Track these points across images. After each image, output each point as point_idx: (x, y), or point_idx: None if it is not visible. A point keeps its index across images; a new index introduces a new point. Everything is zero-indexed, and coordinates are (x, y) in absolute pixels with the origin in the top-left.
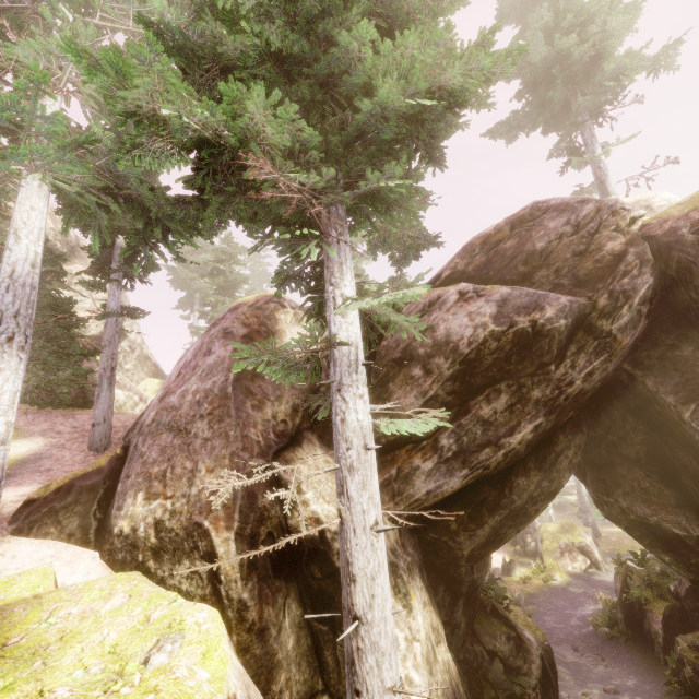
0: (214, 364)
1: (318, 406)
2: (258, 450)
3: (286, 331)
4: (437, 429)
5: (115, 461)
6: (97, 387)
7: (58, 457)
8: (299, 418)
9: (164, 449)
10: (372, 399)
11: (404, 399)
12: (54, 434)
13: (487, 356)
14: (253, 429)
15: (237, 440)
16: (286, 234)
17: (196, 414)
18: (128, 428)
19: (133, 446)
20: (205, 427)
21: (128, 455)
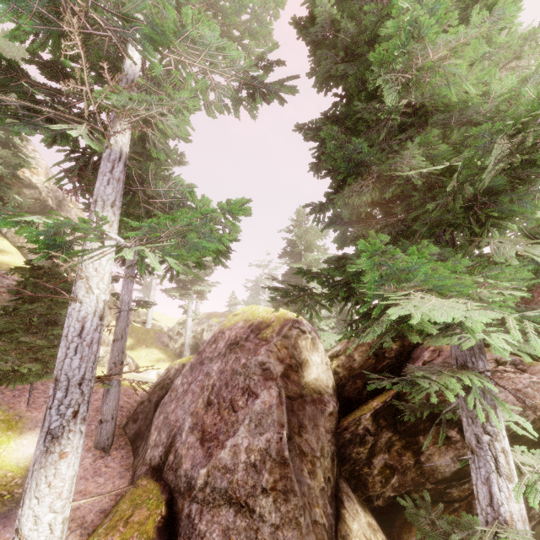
0: (261, 412)
1: (345, 448)
2: (327, 539)
3: (308, 360)
4: (470, 493)
5: (163, 529)
6: (107, 381)
7: None
8: (335, 468)
9: (227, 532)
10: (400, 447)
11: (438, 458)
12: None
13: (529, 433)
14: (318, 509)
15: (309, 531)
16: (453, 380)
17: (256, 485)
18: (123, 410)
19: (185, 514)
20: (271, 508)
21: (180, 527)
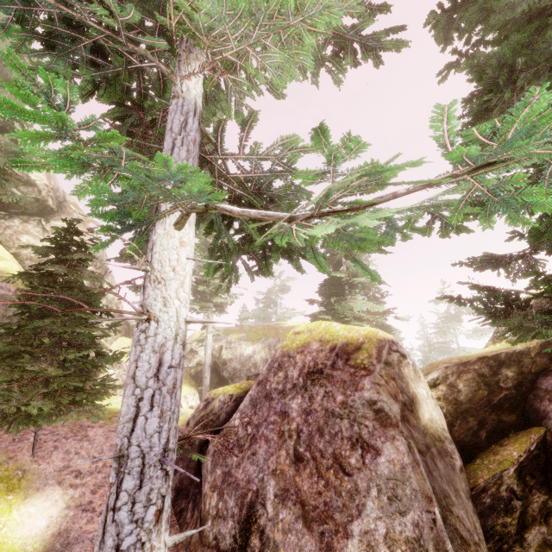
0: (393, 478)
1: (486, 518)
2: None
3: (416, 393)
4: None
5: None
6: None
7: (92, 537)
8: None
9: None
10: None
11: None
12: (72, 477)
13: None
14: None
15: None
16: None
17: None
18: None
19: None
20: None
21: None
